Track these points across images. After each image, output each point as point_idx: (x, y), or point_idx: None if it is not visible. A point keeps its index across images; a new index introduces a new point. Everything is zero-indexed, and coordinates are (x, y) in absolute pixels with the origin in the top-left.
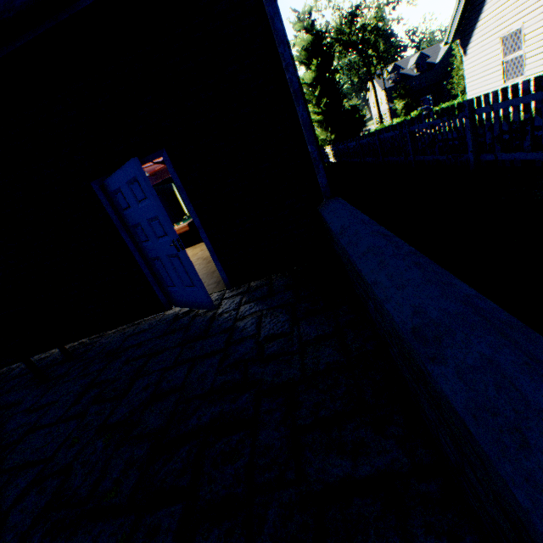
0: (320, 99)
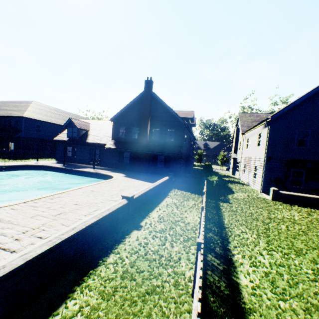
0: None
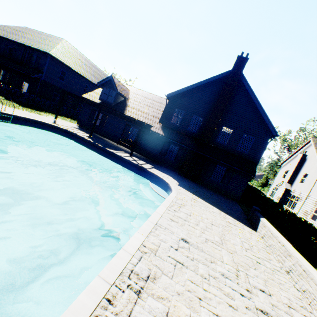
0: None
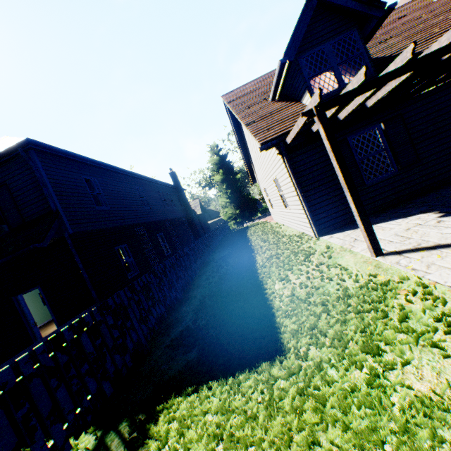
0: (228, 189)
